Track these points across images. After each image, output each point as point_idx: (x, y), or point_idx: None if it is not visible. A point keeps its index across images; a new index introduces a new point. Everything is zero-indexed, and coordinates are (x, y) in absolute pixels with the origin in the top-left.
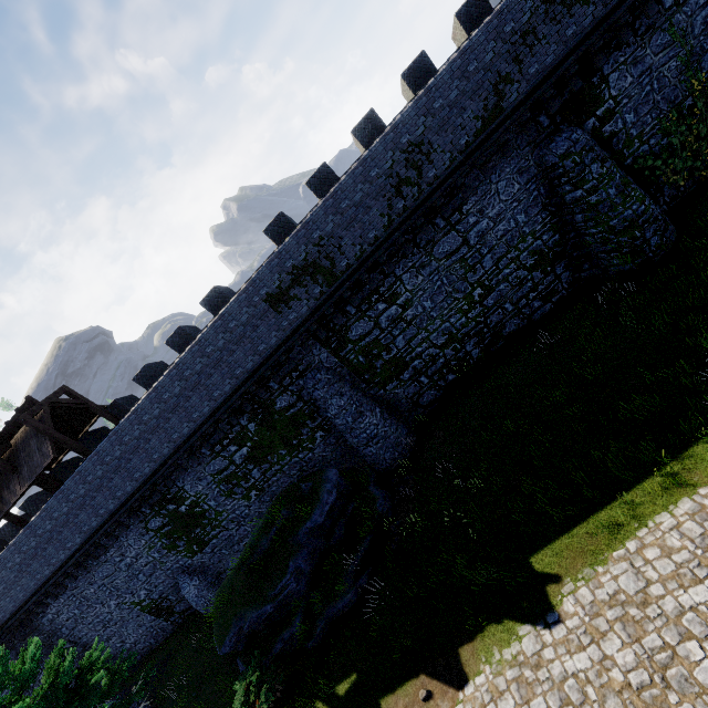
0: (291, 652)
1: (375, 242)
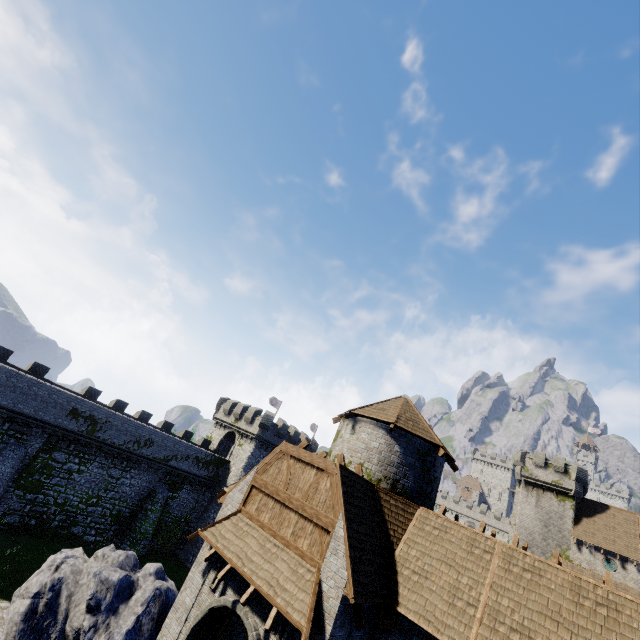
0: None
1: (113, 443)
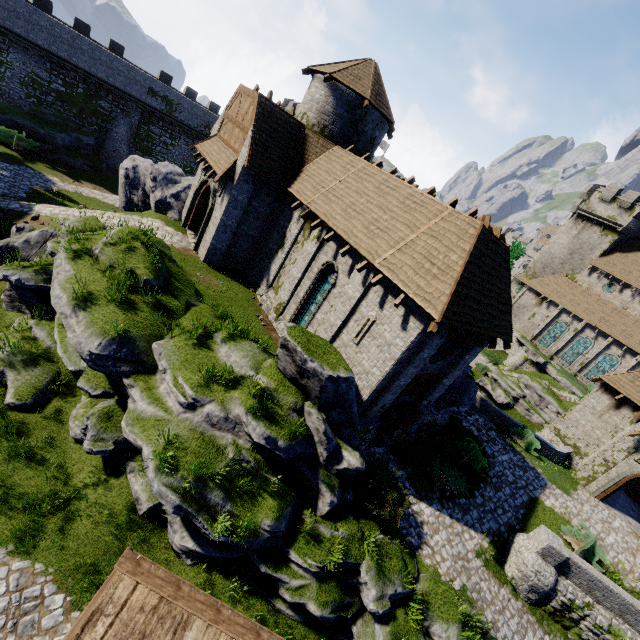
0: (28, 149)
1: (189, 125)
